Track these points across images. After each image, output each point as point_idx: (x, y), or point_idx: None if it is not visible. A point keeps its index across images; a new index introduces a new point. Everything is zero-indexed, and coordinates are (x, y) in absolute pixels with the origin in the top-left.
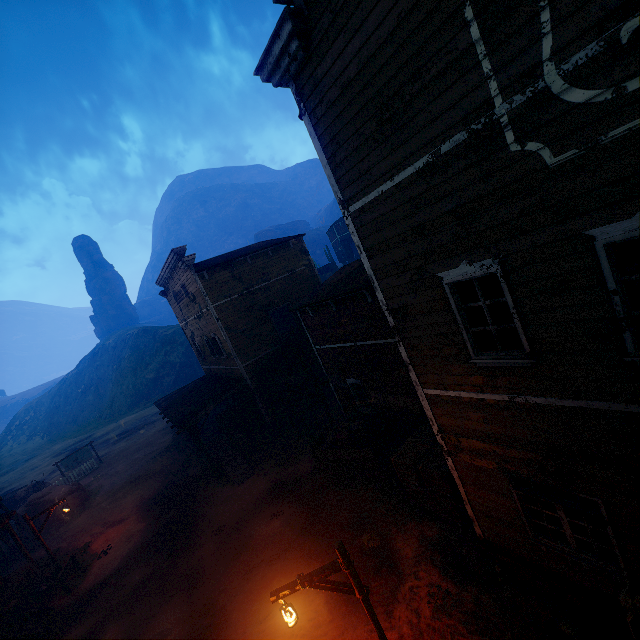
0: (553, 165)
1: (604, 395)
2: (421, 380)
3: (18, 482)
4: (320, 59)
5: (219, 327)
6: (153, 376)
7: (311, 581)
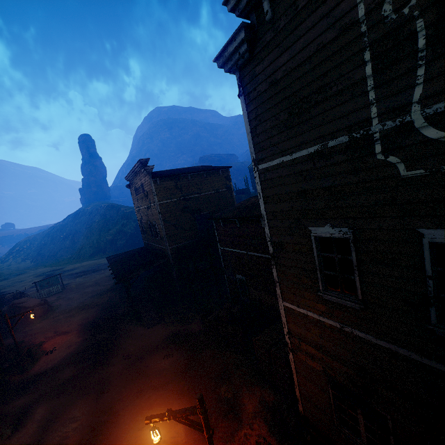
0: (405, 176)
1: (407, 345)
2: (283, 295)
3: (9, 288)
4: (259, 61)
5: (159, 218)
6: (111, 238)
7: (175, 416)
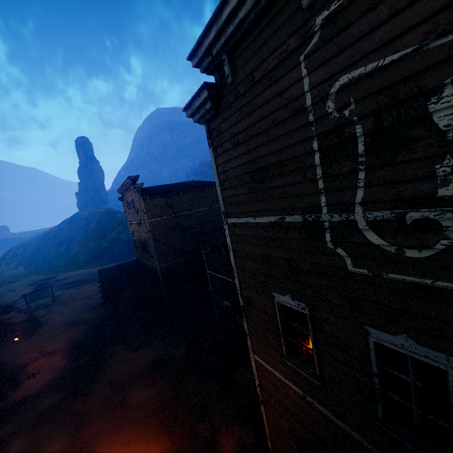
0: (352, 271)
1: (360, 431)
2: (253, 348)
3: None
4: (224, 119)
5: (149, 236)
6: (107, 245)
7: None
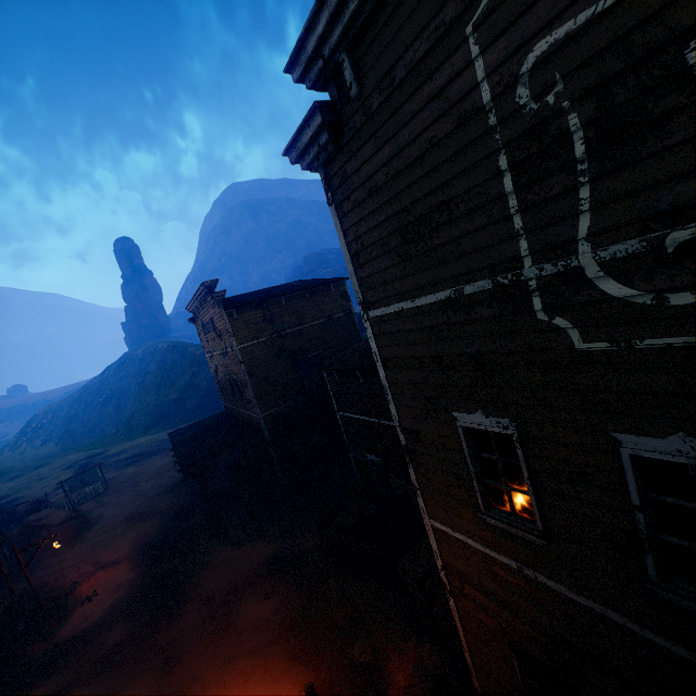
0: (582, 349)
1: (620, 607)
2: (429, 509)
3: (23, 492)
4: (350, 156)
5: (242, 371)
6: (176, 397)
7: None
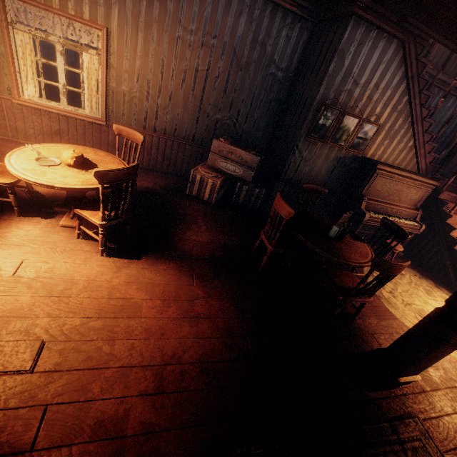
0: None
1: None
2: None
3: None
4: None
5: None
6: None
7: None
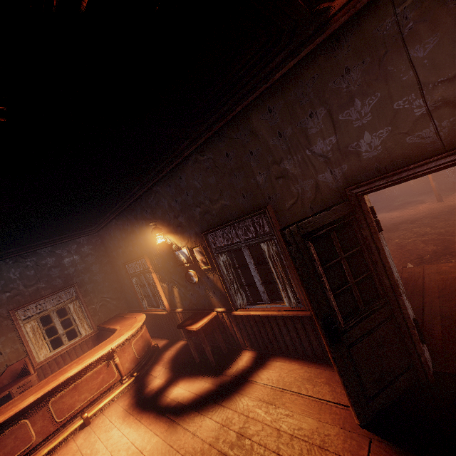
0: None
1: None
2: None
3: None
4: None
5: None
6: None
7: None
